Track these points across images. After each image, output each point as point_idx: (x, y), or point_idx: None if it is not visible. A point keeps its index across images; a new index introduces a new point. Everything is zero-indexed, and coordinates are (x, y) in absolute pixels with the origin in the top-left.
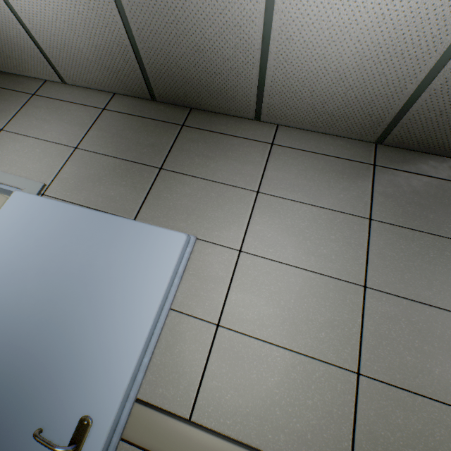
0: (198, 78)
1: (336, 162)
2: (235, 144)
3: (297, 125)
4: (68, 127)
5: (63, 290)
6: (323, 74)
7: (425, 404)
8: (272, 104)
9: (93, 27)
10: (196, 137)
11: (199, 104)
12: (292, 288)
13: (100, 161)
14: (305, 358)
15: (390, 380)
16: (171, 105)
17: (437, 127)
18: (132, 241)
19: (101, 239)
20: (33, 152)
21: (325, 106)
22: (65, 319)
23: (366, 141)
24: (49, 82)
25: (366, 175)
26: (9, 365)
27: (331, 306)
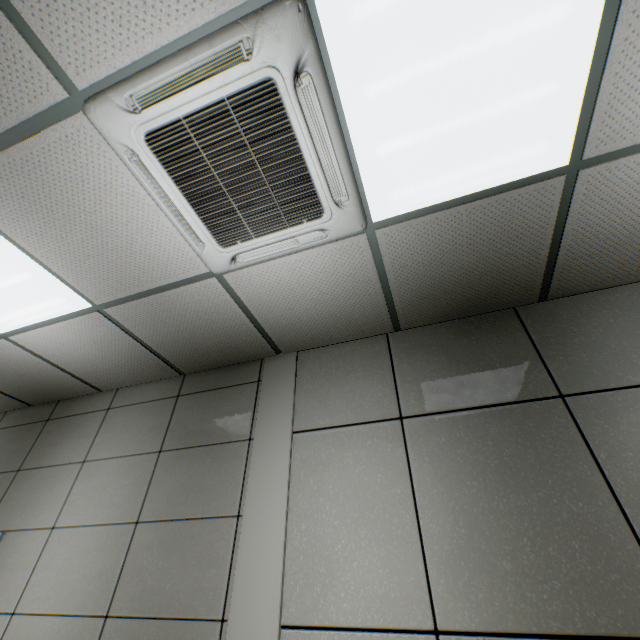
0: (40, 386)
1: (151, 405)
2: (82, 421)
3: (127, 385)
4: None
5: None
6: (95, 360)
7: (150, 626)
8: (96, 381)
9: None
10: (55, 427)
11: (59, 397)
12: (82, 549)
13: None
14: (71, 618)
15: (130, 612)
16: (46, 403)
17: (193, 356)
18: None
19: None
20: None
21: (123, 371)
22: None
23: (178, 376)
24: None
25: (169, 409)
26: None
27: (106, 554)
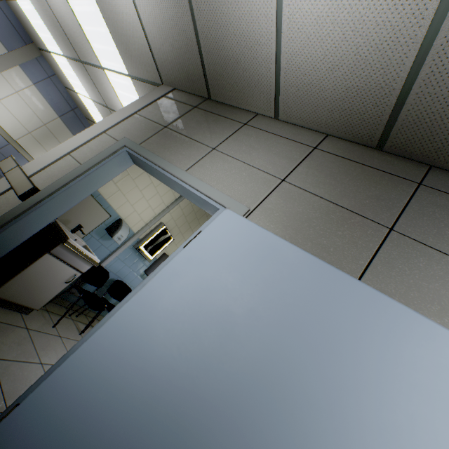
0: None
1: None
2: None
3: None
4: (275, 158)
5: (282, 356)
6: None
7: None
8: None
9: (362, 69)
10: (442, 201)
11: None
12: None
13: (309, 199)
14: None
15: None
16: (400, 157)
17: None
18: (387, 326)
19: (336, 305)
20: (239, 174)
21: None
22: (286, 405)
23: None
24: (260, 116)
25: None
26: (207, 434)
27: None
